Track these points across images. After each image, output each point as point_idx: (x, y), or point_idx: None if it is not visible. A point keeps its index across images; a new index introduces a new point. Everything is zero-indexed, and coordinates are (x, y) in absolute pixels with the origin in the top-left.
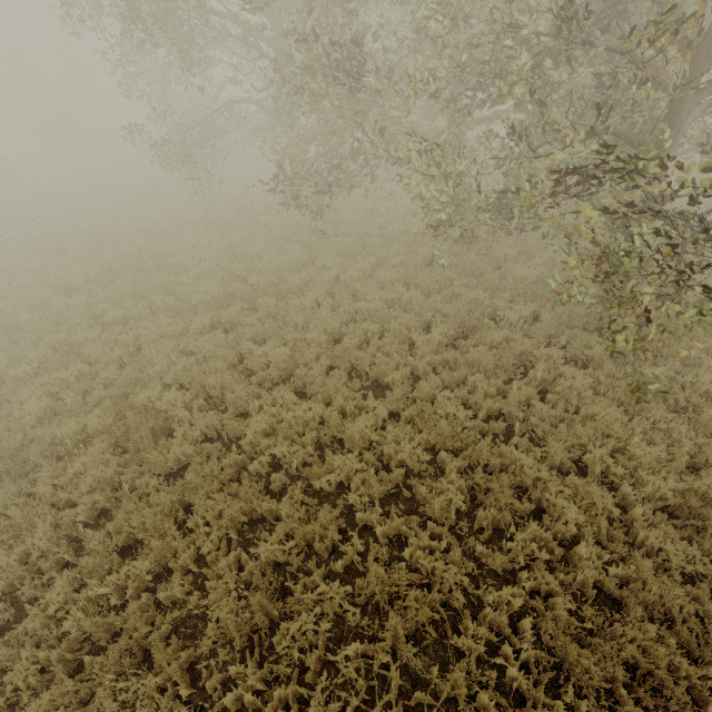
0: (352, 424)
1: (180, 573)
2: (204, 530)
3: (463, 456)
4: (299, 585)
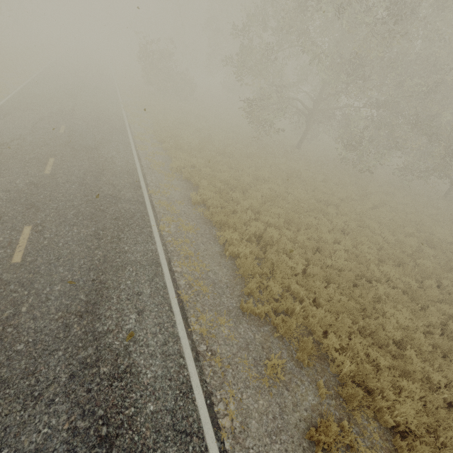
0: None
1: None
2: None
3: None
4: None
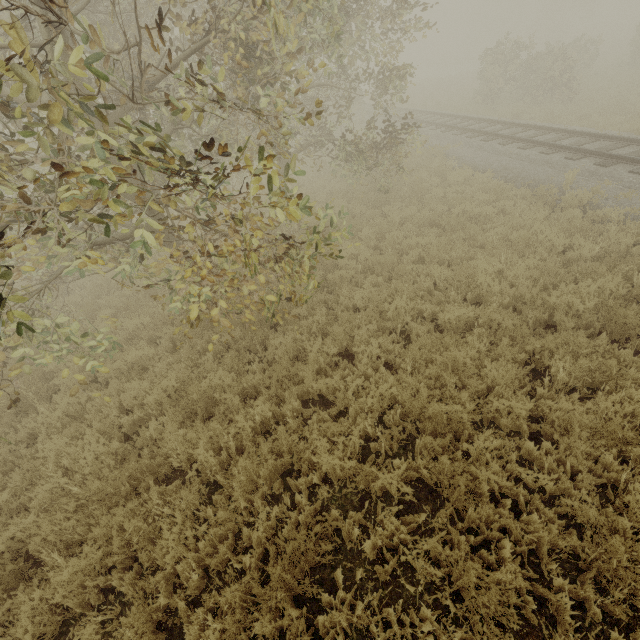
0: None
1: None
2: None
3: None
4: None
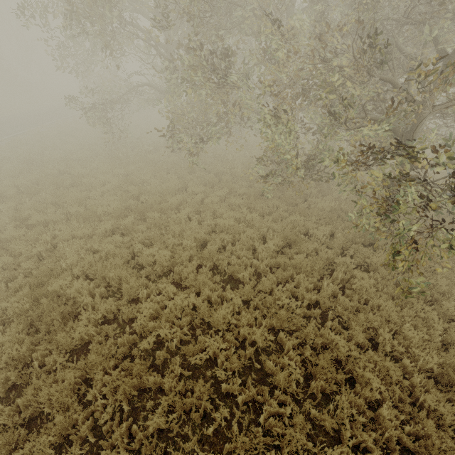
0: (218, 312)
1: (78, 442)
2: (101, 402)
3: (295, 335)
4: (180, 452)
